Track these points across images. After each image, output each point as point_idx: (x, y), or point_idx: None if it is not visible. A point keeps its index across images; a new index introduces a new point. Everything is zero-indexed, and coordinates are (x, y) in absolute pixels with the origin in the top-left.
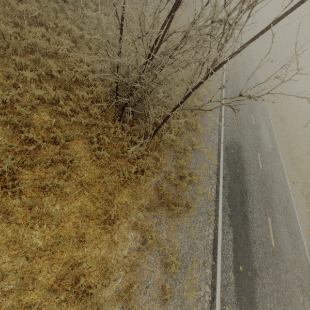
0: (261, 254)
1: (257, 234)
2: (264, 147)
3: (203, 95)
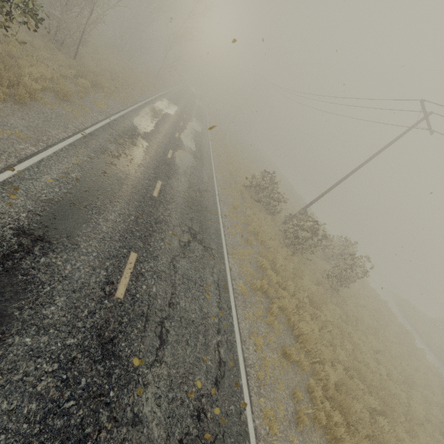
0: (163, 131)
1: (163, 127)
2: (191, 126)
3: (134, 85)
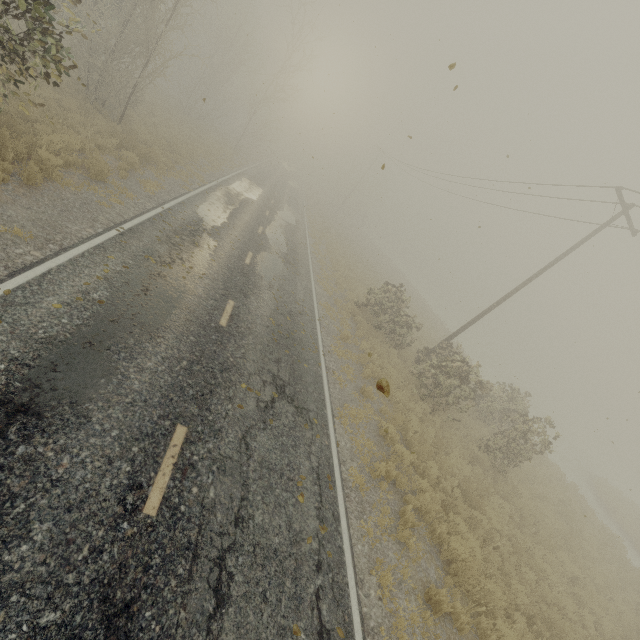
0: (240, 224)
1: (240, 219)
2: (281, 216)
3: (203, 160)
